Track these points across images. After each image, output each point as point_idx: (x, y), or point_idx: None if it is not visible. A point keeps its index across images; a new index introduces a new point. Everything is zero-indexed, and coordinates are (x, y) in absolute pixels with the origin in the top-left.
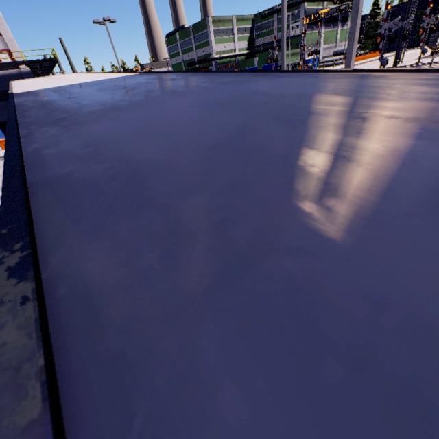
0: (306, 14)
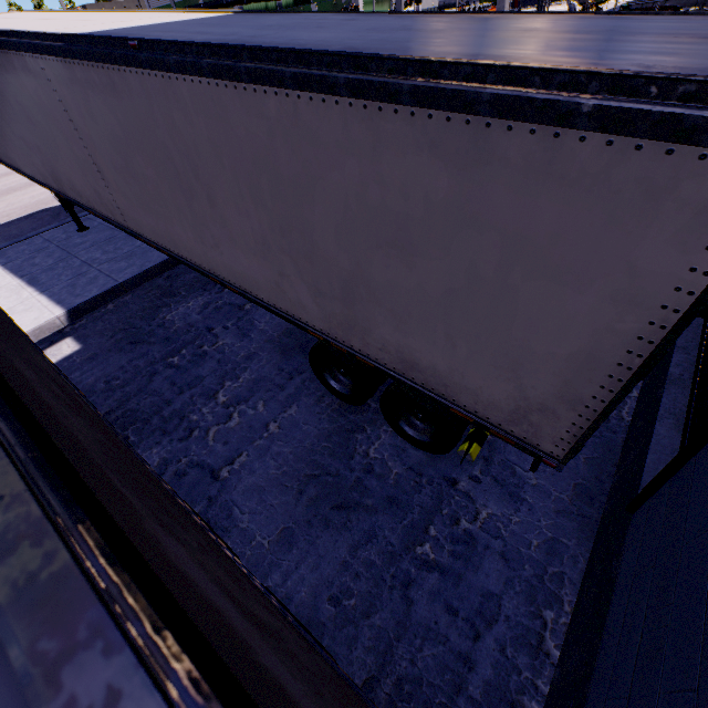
0: None
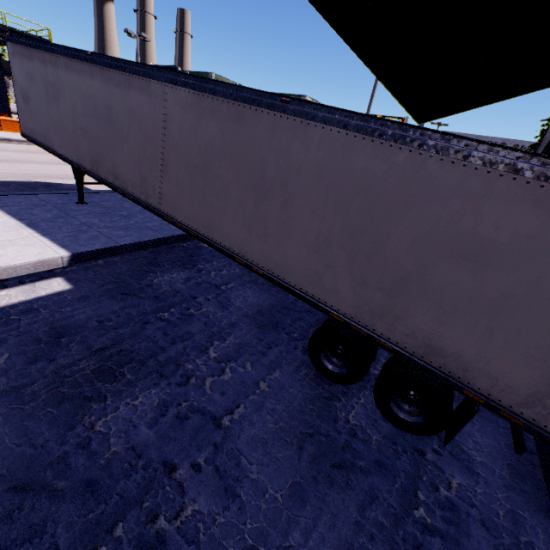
0: None
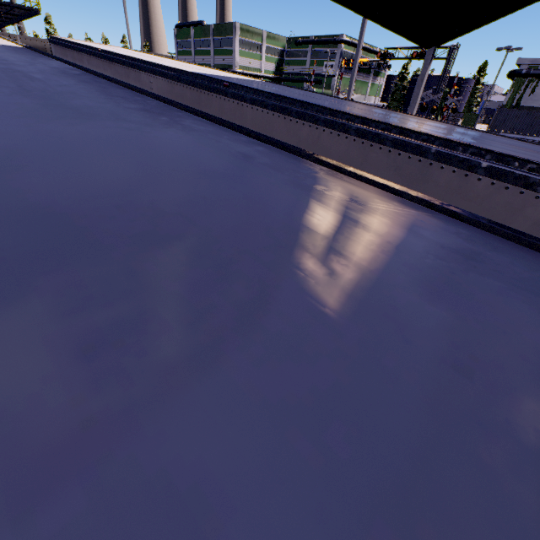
0: (342, 55)
